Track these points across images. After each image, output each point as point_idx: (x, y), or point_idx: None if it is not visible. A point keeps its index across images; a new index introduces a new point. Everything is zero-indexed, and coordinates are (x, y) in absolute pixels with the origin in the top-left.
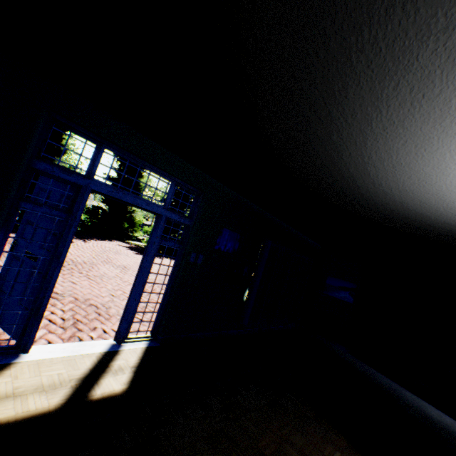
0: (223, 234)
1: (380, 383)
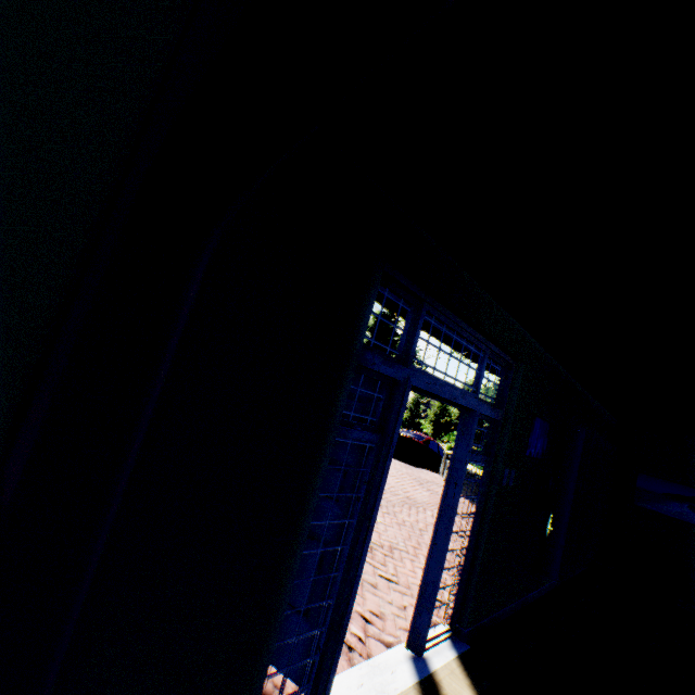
0: (534, 427)
1: None
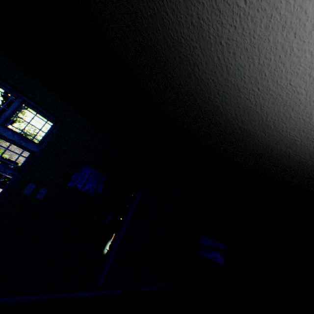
0: (82, 171)
1: None
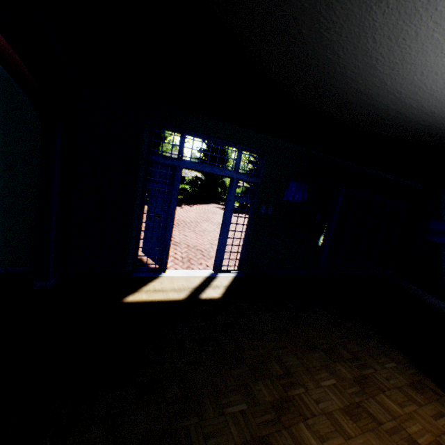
0: (290, 186)
1: None
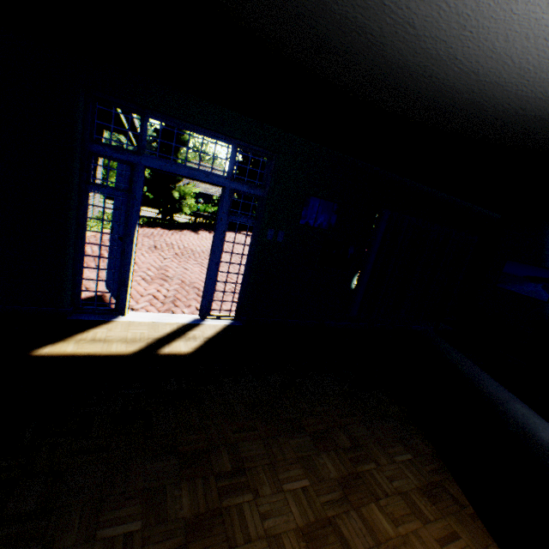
0: (310, 204)
1: (483, 390)
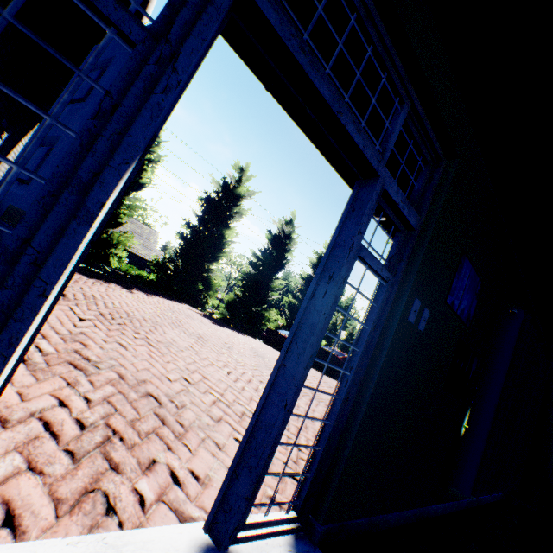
0: (462, 270)
1: None
